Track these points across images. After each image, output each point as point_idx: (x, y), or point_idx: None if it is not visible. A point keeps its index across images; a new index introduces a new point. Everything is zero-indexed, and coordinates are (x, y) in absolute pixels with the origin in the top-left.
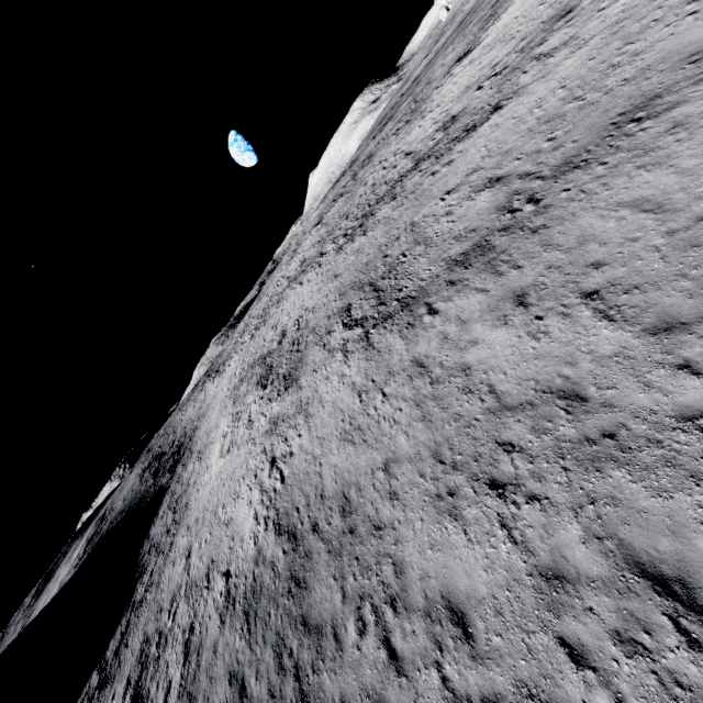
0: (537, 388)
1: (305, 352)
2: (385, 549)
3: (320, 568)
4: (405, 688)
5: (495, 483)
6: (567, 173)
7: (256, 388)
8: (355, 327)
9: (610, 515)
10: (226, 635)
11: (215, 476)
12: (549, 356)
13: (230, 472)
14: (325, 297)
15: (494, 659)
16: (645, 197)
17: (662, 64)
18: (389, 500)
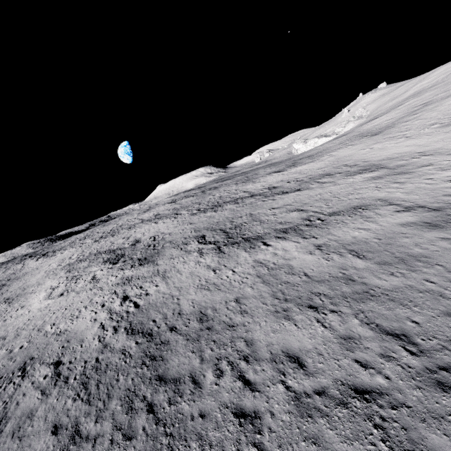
0: (330, 275)
1: (163, 250)
2: (238, 335)
3: (178, 348)
4: (259, 396)
5: (312, 306)
6: (335, 215)
7: (103, 263)
8: (209, 244)
9: (371, 316)
10: (52, 402)
11: (39, 309)
12: (335, 266)
13: (64, 305)
14: (182, 230)
15: (320, 373)
16: (368, 228)
17: (369, 198)
18: (240, 313)
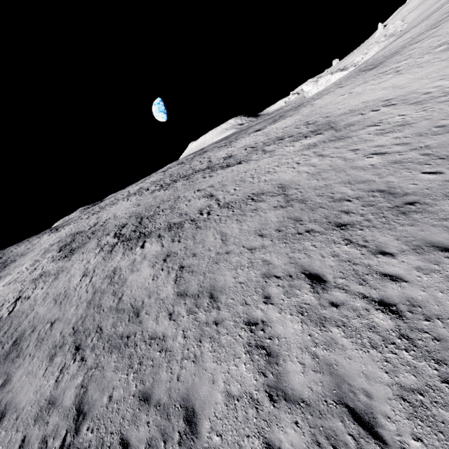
0: (132, 303)
1: (91, 240)
2: (10, 370)
3: None
4: None
5: (79, 347)
6: (224, 207)
7: (57, 249)
8: (116, 238)
9: (95, 376)
10: None
11: None
12: (148, 290)
13: None
14: (125, 213)
15: None
16: (227, 233)
17: (274, 181)
18: (38, 341)
